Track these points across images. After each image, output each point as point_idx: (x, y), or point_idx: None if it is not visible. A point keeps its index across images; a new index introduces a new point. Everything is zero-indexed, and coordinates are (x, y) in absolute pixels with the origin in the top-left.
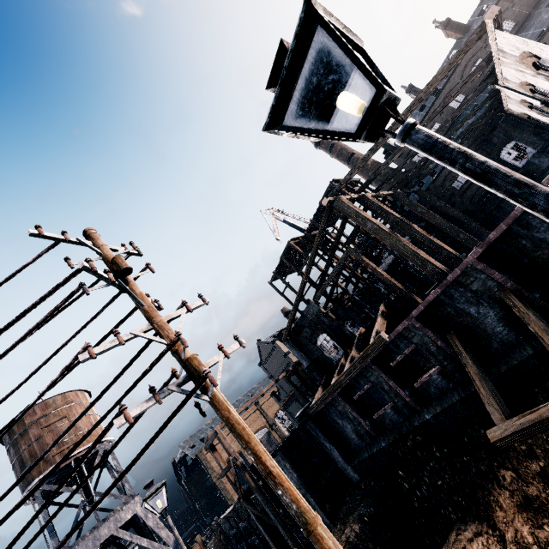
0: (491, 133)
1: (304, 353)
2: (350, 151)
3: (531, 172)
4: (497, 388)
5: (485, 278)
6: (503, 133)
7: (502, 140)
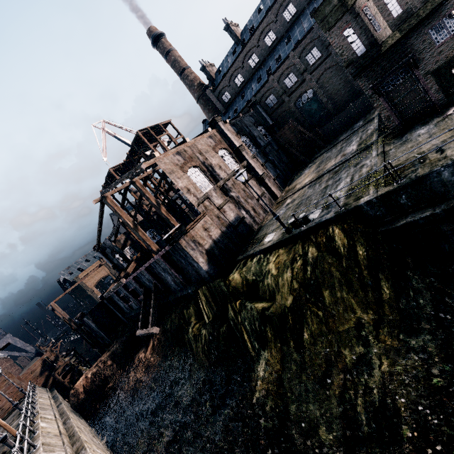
0: None
1: (110, 260)
2: (182, 65)
3: None
4: (158, 308)
5: (148, 276)
6: None
7: None
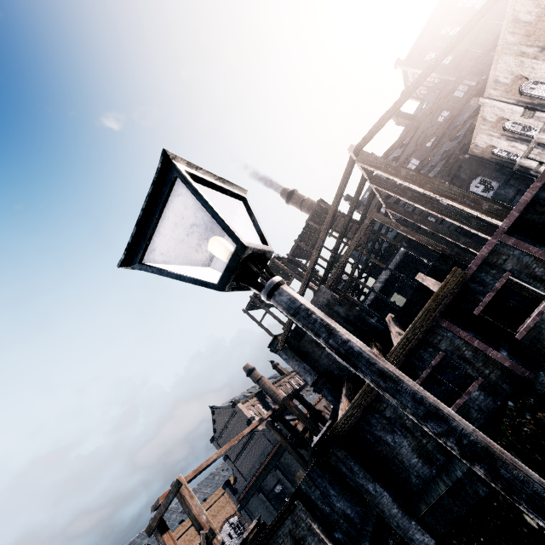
0: (459, 170)
1: (309, 364)
2: None
3: (500, 201)
4: None
5: None
6: (469, 170)
7: (469, 176)
